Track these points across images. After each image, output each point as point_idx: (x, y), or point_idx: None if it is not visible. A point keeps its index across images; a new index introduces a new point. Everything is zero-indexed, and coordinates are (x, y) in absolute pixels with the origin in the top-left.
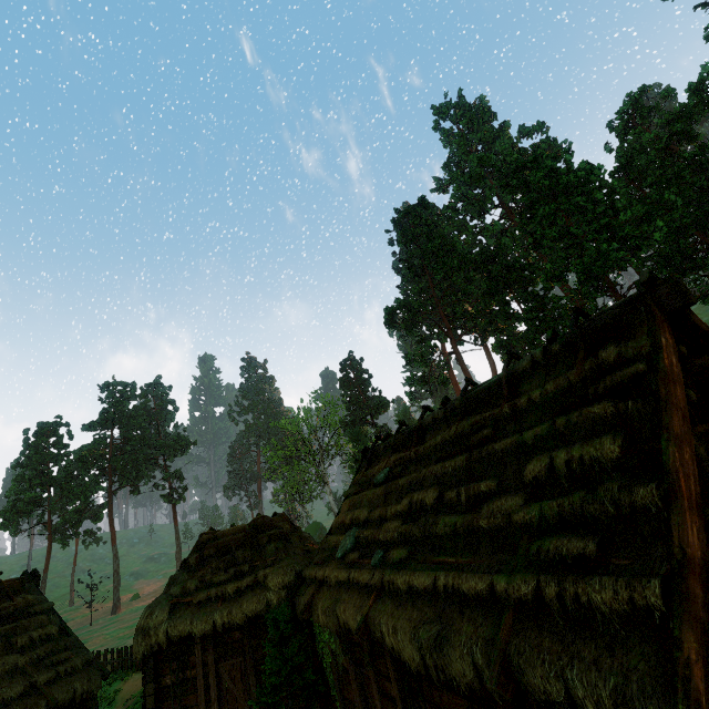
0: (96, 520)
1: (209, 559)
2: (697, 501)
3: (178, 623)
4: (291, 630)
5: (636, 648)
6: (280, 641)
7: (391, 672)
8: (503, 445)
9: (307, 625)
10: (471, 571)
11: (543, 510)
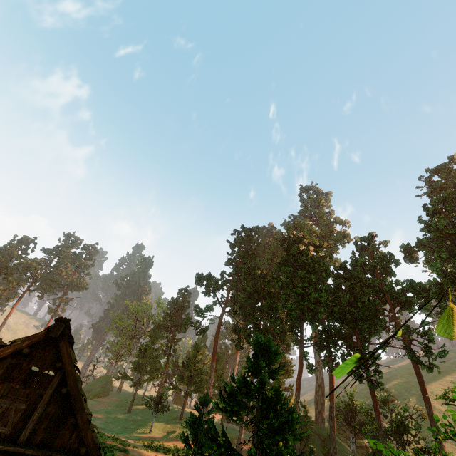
0: (8, 300)
1: None
2: None
3: None
4: None
5: None
6: None
7: None
8: None
9: None
10: None
11: None
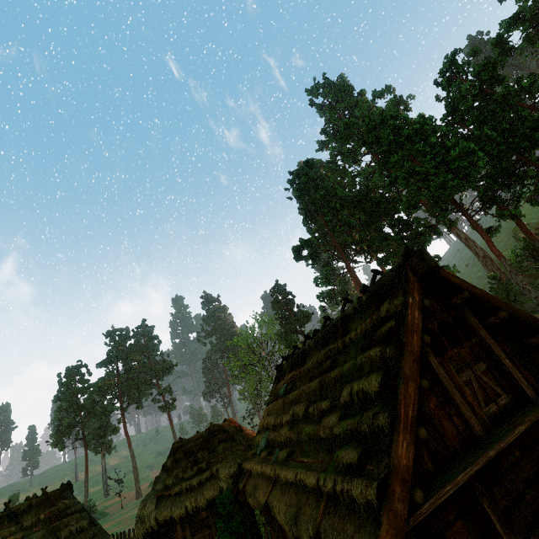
0: (115, 431)
1: (180, 461)
2: (412, 422)
3: (163, 510)
4: (234, 510)
5: (369, 527)
6: (229, 518)
7: (288, 538)
8: (335, 374)
9: (248, 503)
10: (312, 469)
11: (344, 427)
